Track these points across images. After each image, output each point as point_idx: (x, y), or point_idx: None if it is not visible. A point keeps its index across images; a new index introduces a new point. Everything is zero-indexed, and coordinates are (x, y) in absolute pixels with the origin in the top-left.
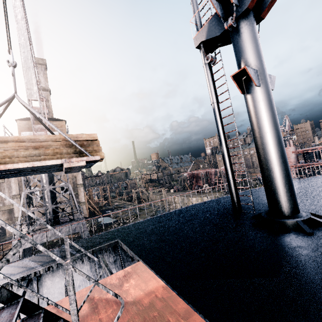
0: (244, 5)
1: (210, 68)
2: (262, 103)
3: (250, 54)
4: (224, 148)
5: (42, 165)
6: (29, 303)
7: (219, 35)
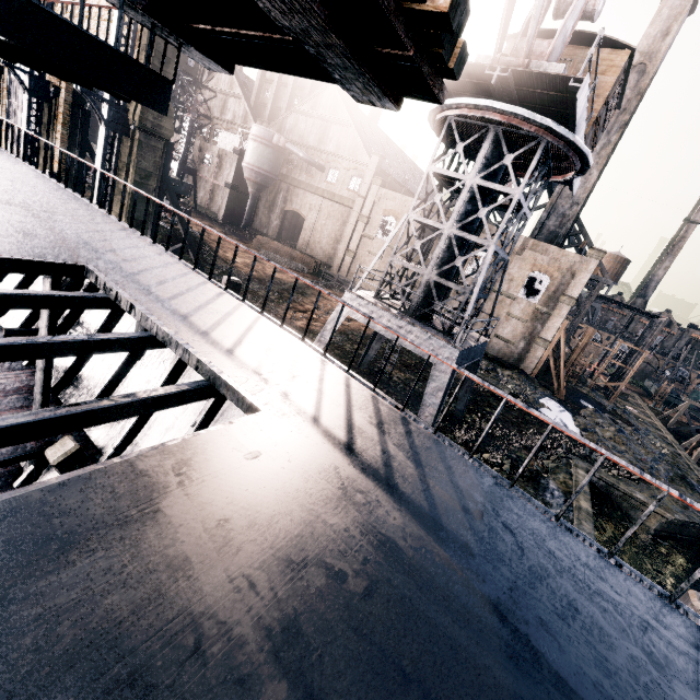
0: None
1: None
2: None
3: None
4: None
5: None
6: None
7: None
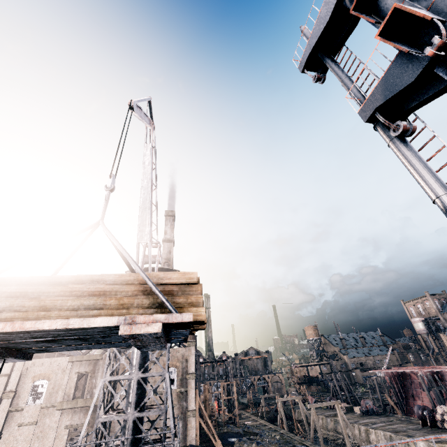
0: None
1: (406, 142)
2: None
3: None
4: None
5: (82, 327)
6: None
7: (413, 81)
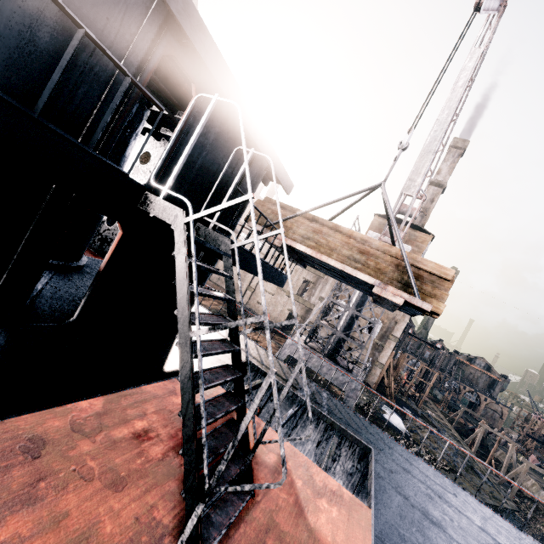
0: None
1: None
2: None
3: None
4: None
5: (351, 274)
6: (242, 384)
7: None
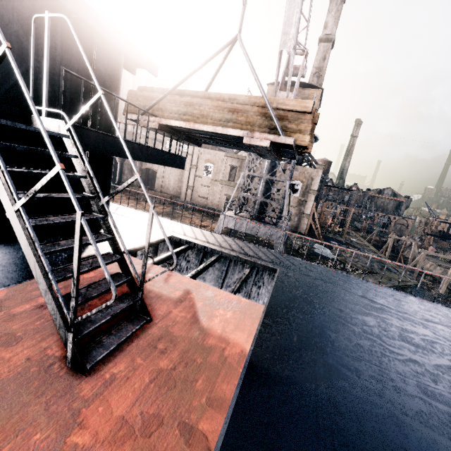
0: None
1: None
2: None
3: None
4: None
5: (223, 133)
6: (116, 244)
7: None
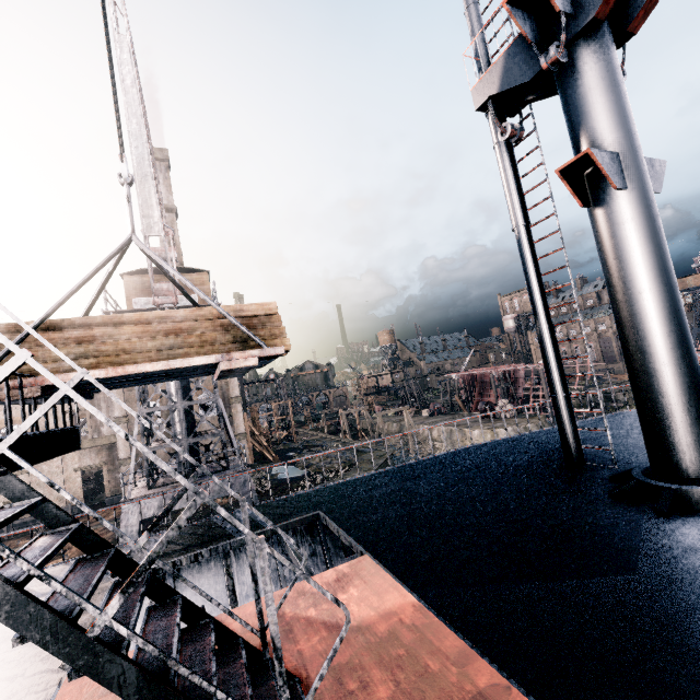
0: (587, 14)
1: (510, 150)
2: (631, 227)
3: (602, 119)
4: (542, 324)
5: (184, 367)
6: (191, 604)
7: (529, 81)
